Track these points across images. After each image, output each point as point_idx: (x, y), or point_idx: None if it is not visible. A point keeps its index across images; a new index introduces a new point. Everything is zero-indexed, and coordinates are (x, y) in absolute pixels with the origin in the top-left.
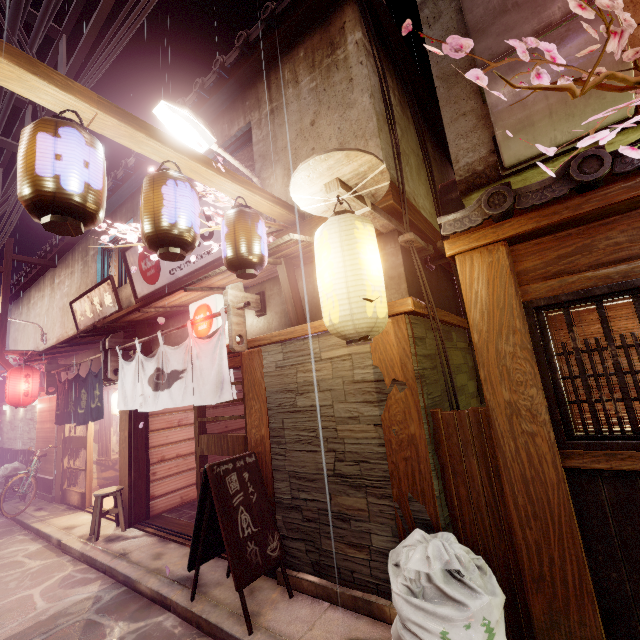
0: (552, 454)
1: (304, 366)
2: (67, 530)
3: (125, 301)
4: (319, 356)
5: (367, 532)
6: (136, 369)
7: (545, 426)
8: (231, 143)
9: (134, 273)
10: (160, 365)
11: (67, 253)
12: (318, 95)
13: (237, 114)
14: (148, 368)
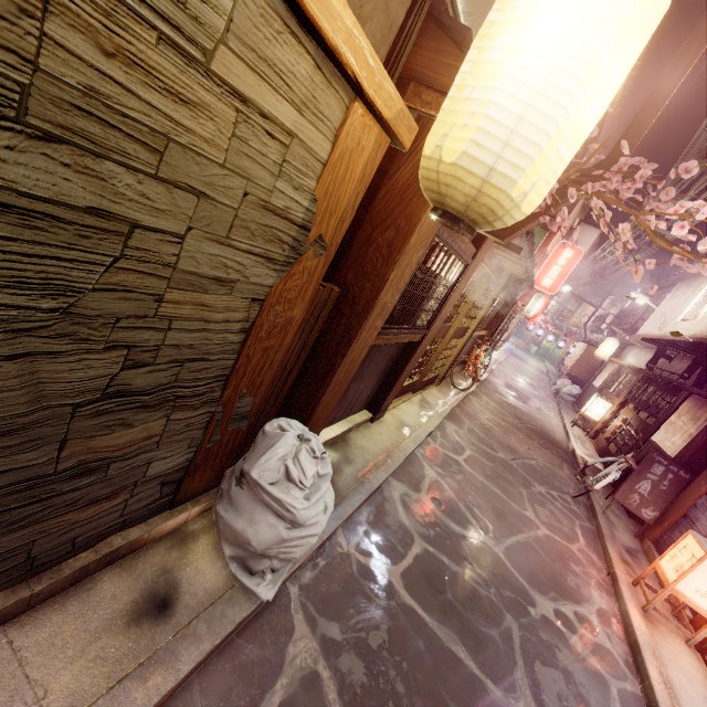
0: (373, 342)
1: (114, 18)
2: None
3: None
4: (206, 47)
5: (145, 465)
6: None
7: (384, 323)
8: None
9: None
10: None
11: None
12: None
13: None
14: None
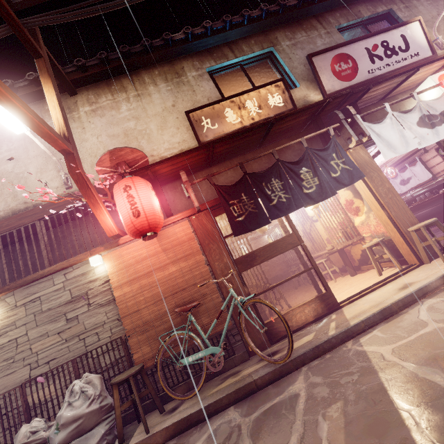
0: None
1: None
2: (414, 283)
3: (297, 102)
4: None
5: None
6: (395, 123)
7: None
8: (373, 17)
9: (323, 74)
10: (424, 113)
11: (112, 78)
12: (435, 6)
13: (377, 4)
14: (410, 119)
